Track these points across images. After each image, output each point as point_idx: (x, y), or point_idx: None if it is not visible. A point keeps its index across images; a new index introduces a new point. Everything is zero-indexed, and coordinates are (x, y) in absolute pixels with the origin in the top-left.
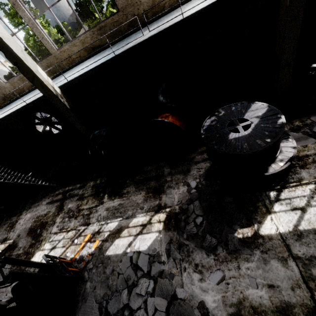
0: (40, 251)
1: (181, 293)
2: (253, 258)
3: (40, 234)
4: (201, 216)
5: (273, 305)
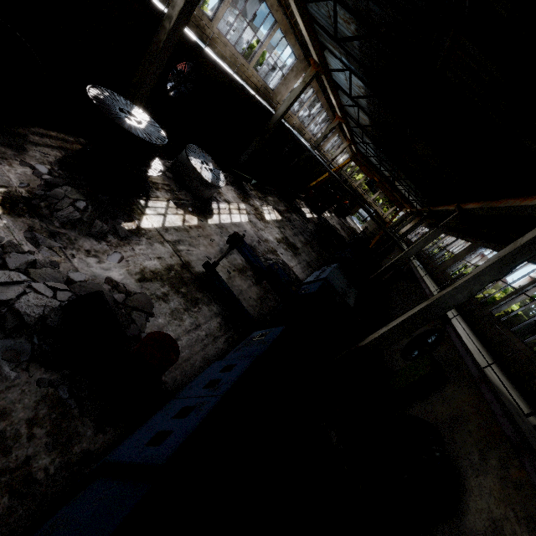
0: None
1: (79, 276)
2: (142, 243)
3: None
4: (83, 201)
5: (164, 267)
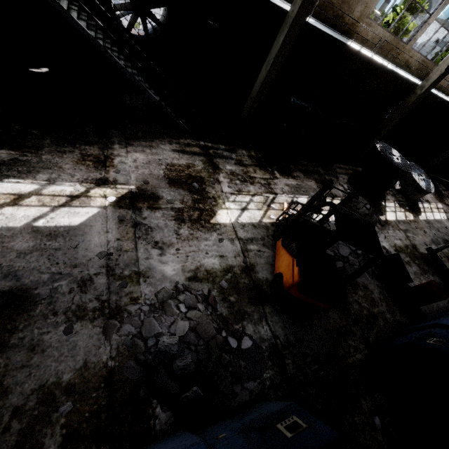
0: (223, 209)
1: None
2: (390, 229)
3: (203, 189)
4: (368, 204)
5: (404, 246)
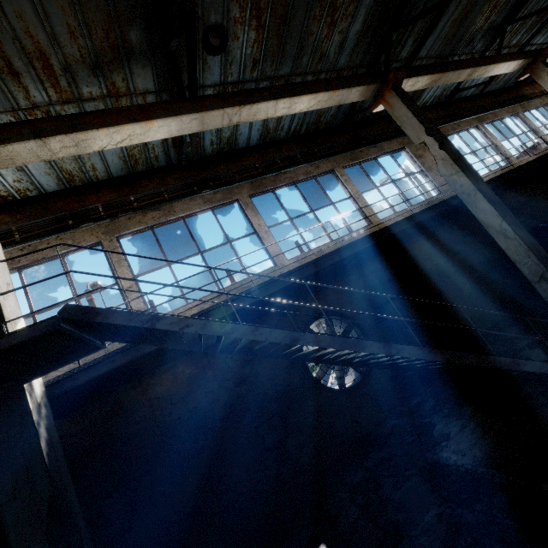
0: None
1: None
2: None
3: None
4: None
5: None
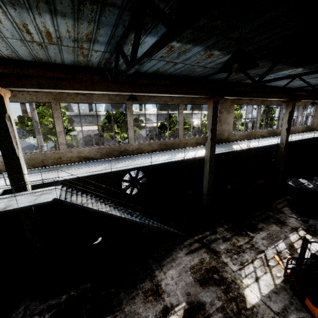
0: (245, 288)
1: None
2: None
3: (222, 277)
4: None
5: None
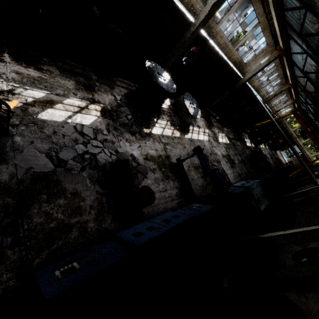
0: None
1: (121, 150)
2: (150, 140)
3: None
4: (131, 115)
5: (157, 155)
